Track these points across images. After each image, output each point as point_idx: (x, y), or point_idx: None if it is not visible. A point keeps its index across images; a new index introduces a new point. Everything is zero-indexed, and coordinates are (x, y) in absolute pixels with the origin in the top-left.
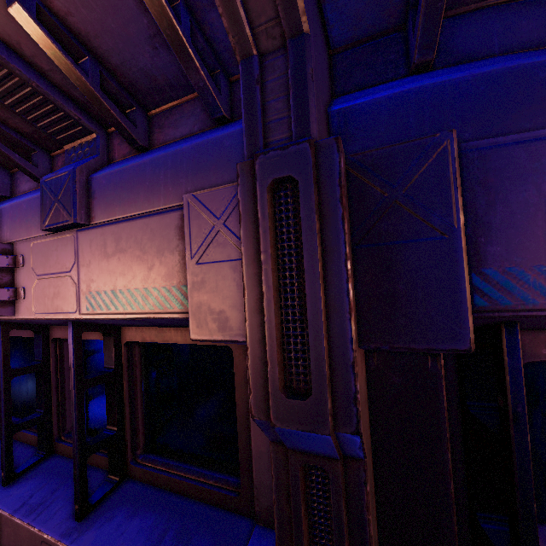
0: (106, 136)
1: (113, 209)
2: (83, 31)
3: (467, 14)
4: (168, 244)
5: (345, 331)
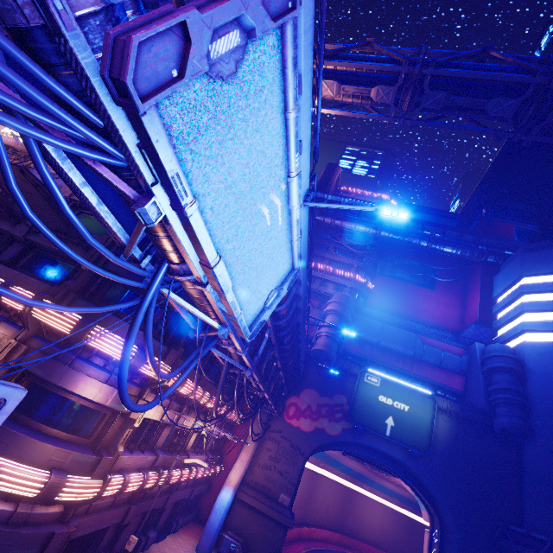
0: (13, 315)
1: (0, 329)
2: (15, 310)
3: (55, 335)
4: (2, 339)
5: (2, 358)
